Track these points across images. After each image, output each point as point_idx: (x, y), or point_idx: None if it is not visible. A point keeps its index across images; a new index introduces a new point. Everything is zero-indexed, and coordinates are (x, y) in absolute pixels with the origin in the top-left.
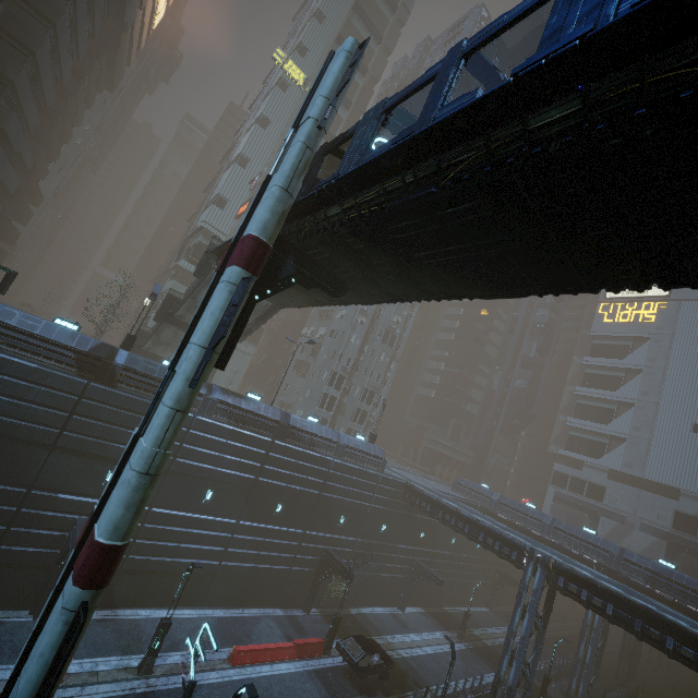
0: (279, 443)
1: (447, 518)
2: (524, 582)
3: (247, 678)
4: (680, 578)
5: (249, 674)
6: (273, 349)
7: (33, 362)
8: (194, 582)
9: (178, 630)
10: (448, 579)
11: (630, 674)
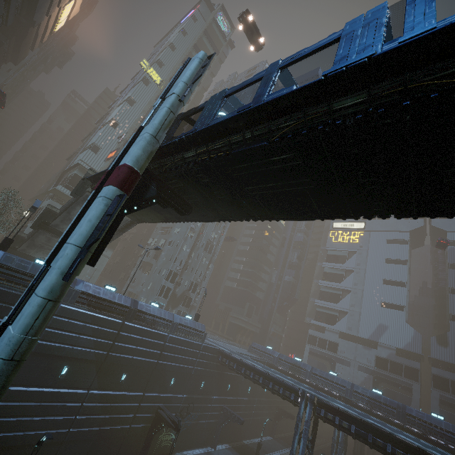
0: (128, 324)
1: (248, 373)
2: (299, 416)
3: None
4: (385, 400)
5: None
6: (125, 253)
7: None
8: (42, 452)
9: None
10: (246, 418)
11: None
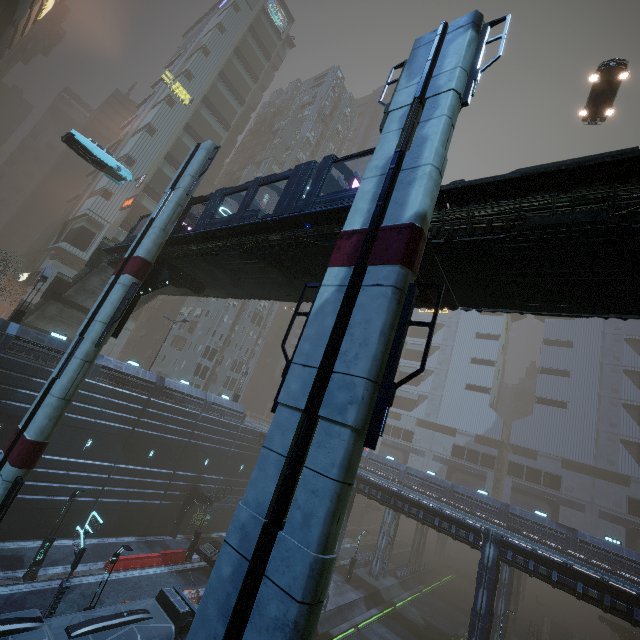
0: (155, 400)
1: None
2: None
3: (119, 578)
4: (436, 480)
5: (121, 576)
6: (152, 325)
7: None
8: (72, 517)
9: (57, 553)
10: None
11: (417, 558)
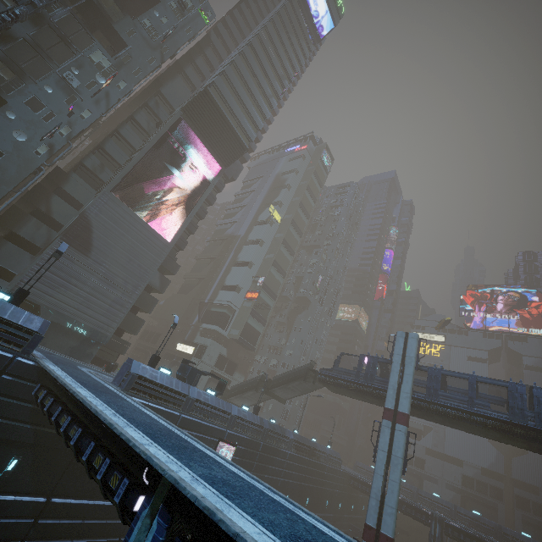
0: (311, 460)
1: None
2: (431, 533)
3: None
4: (484, 521)
5: None
6: None
7: (245, 435)
8: None
9: None
10: None
11: None
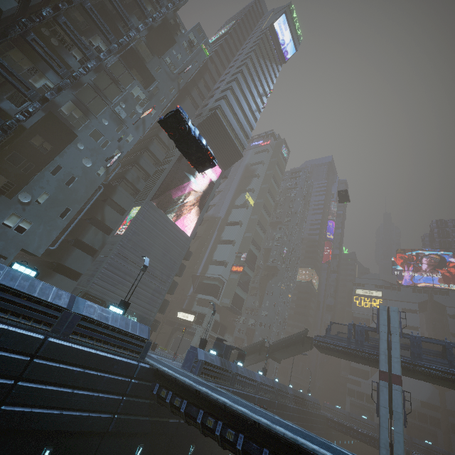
0: (304, 409)
1: (355, 435)
2: None
3: None
4: (436, 449)
5: None
6: None
7: (266, 397)
8: None
9: None
10: None
11: None
